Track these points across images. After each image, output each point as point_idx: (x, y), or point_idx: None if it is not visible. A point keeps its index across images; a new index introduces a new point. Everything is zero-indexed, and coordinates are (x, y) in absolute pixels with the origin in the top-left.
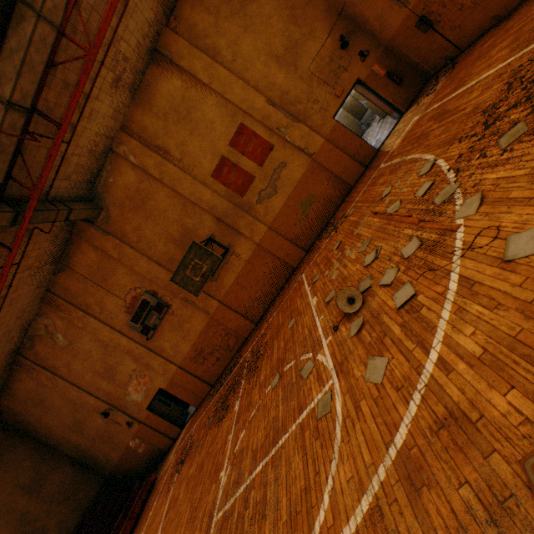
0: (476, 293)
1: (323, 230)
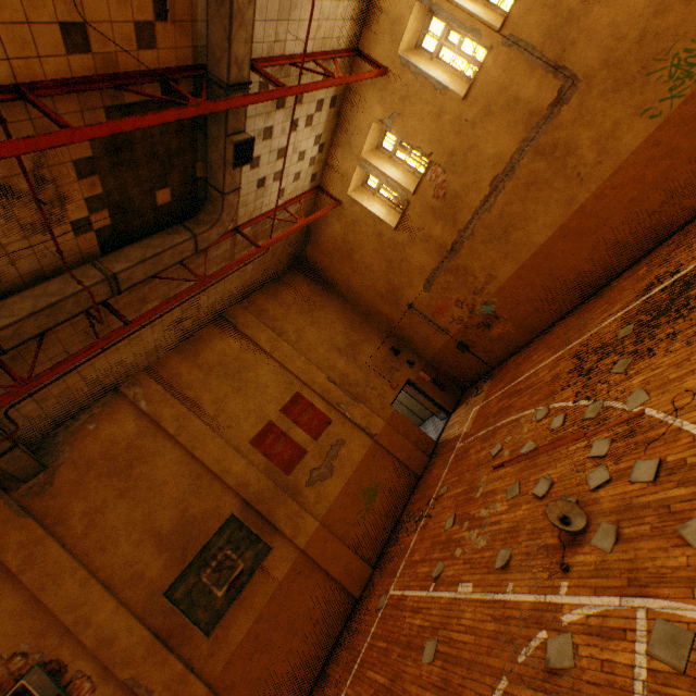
0: None
1: (394, 531)
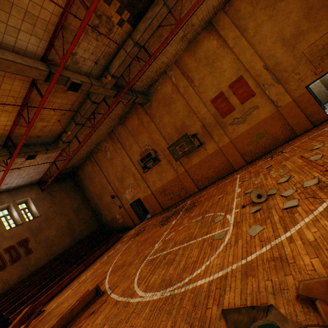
0: None
1: (263, 155)
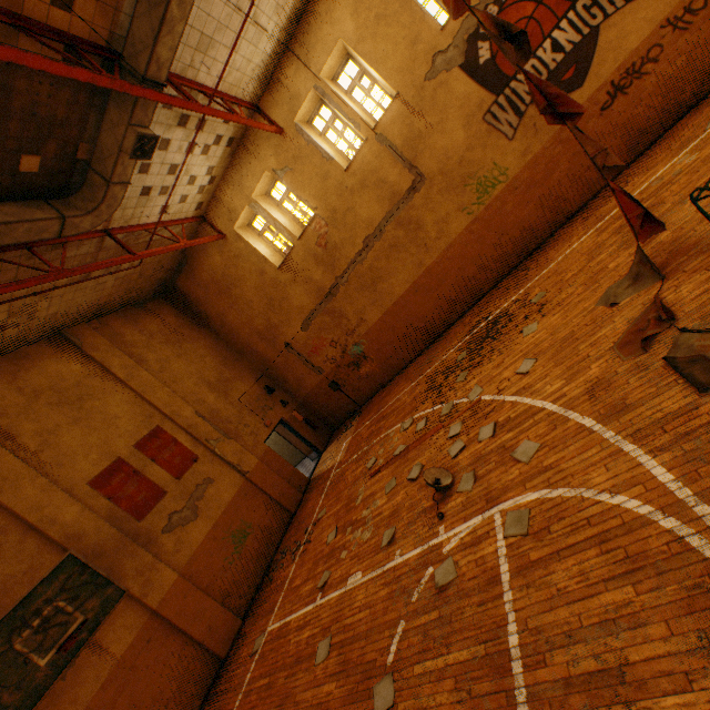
0: (530, 385)
1: (267, 573)
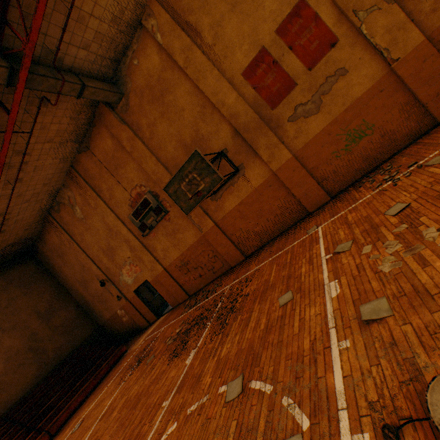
0: None
1: (365, 176)
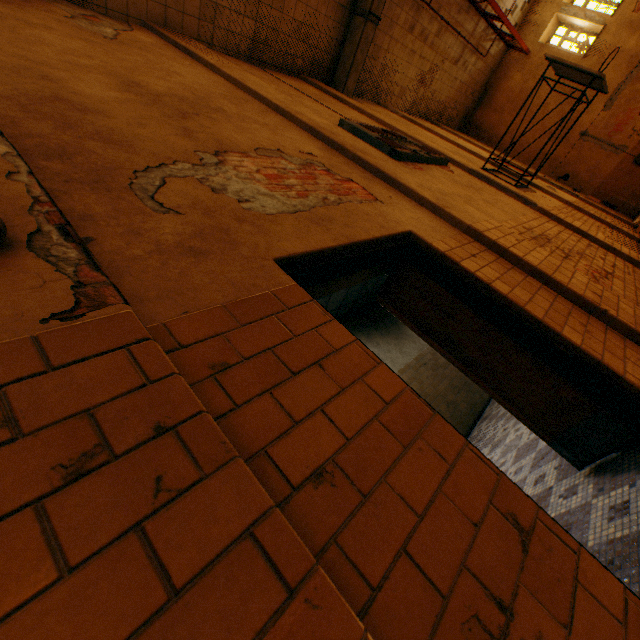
0: None
1: None
